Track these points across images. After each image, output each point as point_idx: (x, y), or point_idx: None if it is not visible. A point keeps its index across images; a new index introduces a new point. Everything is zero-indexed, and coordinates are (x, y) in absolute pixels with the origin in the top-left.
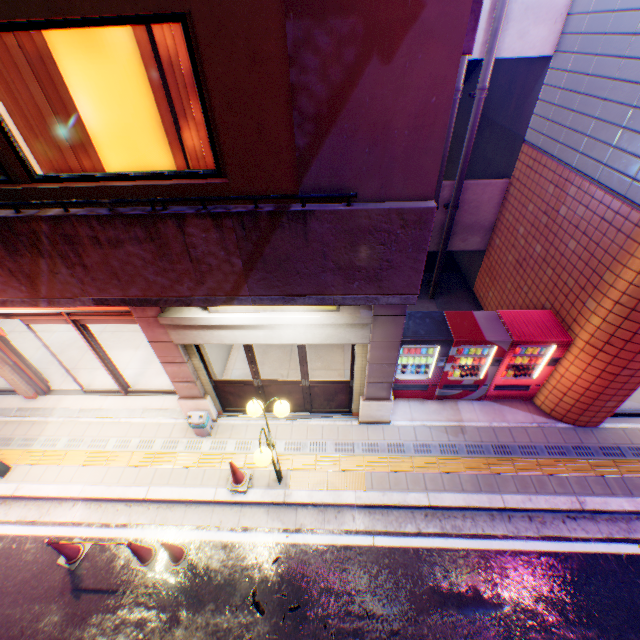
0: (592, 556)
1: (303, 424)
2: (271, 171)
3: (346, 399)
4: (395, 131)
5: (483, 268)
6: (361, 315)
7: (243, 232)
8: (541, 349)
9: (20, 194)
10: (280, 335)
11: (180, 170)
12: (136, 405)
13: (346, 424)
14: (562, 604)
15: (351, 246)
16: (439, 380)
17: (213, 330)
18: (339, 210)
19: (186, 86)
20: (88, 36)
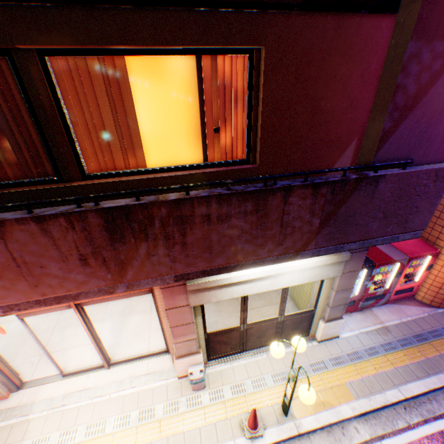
0: None
1: None
2: (290, 156)
3: (306, 325)
4: (443, 116)
5: None
6: (343, 254)
7: (330, 196)
8: (419, 260)
9: (71, 190)
10: (279, 281)
11: (210, 161)
12: (121, 376)
13: (308, 346)
14: None
15: (398, 199)
16: (362, 295)
17: (227, 287)
18: (401, 172)
19: (230, 99)
20: (153, 64)
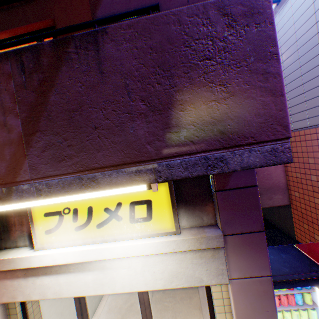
0: None
1: None
2: None
3: None
4: None
5: (295, 217)
6: (207, 233)
7: (23, 77)
8: None
9: None
10: (112, 278)
11: None
12: None
13: None
14: None
15: (163, 70)
16: None
17: (35, 277)
18: (138, 21)
19: None
20: None
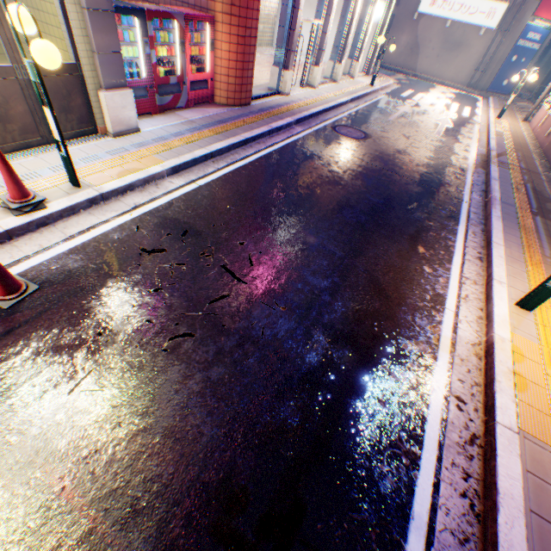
0: (289, 145)
1: (54, 154)
2: None
3: (85, 107)
4: None
5: None
6: None
7: None
8: (202, 37)
9: None
10: None
11: None
12: None
13: (103, 142)
14: (295, 160)
15: None
16: (154, 81)
17: None
18: None
19: None
20: None
